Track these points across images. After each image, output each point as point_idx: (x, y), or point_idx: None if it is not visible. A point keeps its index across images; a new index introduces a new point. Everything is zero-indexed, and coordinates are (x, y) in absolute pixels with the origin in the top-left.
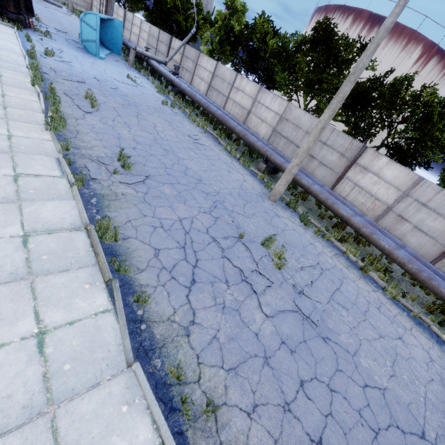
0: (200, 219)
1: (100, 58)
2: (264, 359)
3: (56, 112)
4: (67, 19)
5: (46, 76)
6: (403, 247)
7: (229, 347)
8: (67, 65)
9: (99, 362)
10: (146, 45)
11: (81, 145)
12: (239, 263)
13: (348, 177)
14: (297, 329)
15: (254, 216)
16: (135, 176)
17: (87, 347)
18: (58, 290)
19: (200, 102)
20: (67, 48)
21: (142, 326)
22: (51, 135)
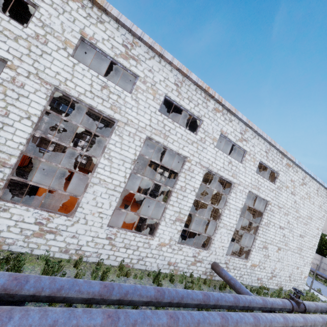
0: None
1: None
2: None
3: None
4: None
5: None
6: (325, 275)
7: None
8: None
9: None
10: None
11: None
12: None
13: None
14: None
15: None
16: None
17: None
18: None
19: None
20: None
21: None
22: None
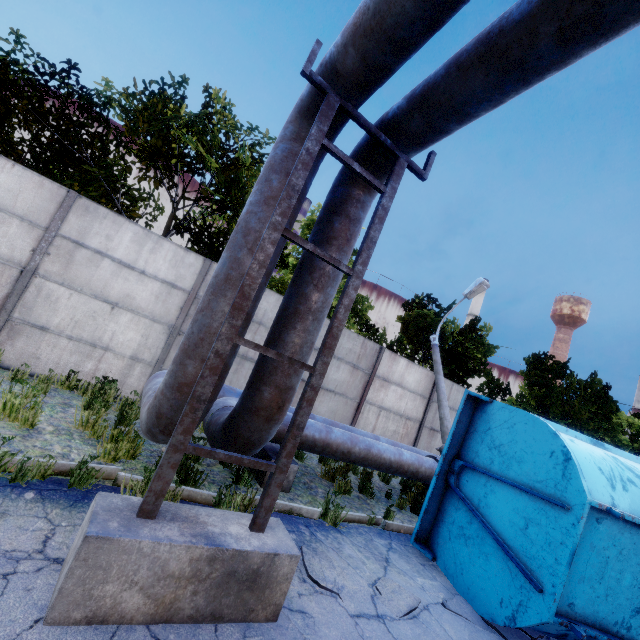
0: None
1: None
2: None
3: None
4: None
5: None
6: None
7: None
8: None
9: None
10: (159, 337)
11: None
12: None
13: None
14: None
15: None
16: None
17: None
18: None
19: None
20: None
21: None
22: None
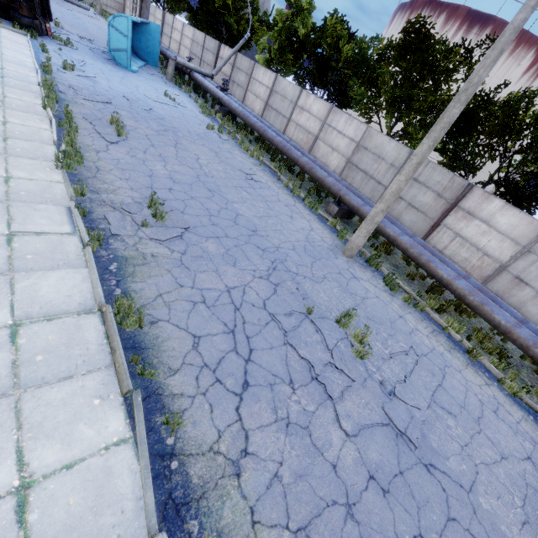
0: (255, 287)
1: (132, 71)
2: (346, 507)
3: (71, 144)
4: (94, 23)
5: (62, 95)
6: (525, 323)
7: (296, 491)
8: (90, 81)
9: (106, 533)
10: (188, 54)
11: (101, 188)
12: (307, 352)
13: (446, 224)
14: (390, 453)
15: (326, 280)
16: (170, 228)
17: (90, 506)
18: (55, 412)
19: (255, 126)
20: (92, 59)
21: (173, 464)
22: (62, 175)
